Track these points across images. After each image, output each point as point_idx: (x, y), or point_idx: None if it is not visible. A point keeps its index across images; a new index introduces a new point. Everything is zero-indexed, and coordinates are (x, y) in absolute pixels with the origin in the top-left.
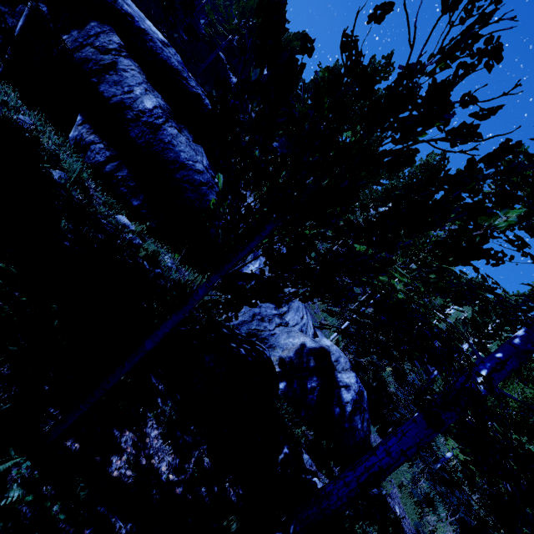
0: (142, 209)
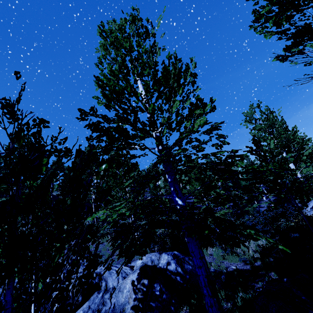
0: None
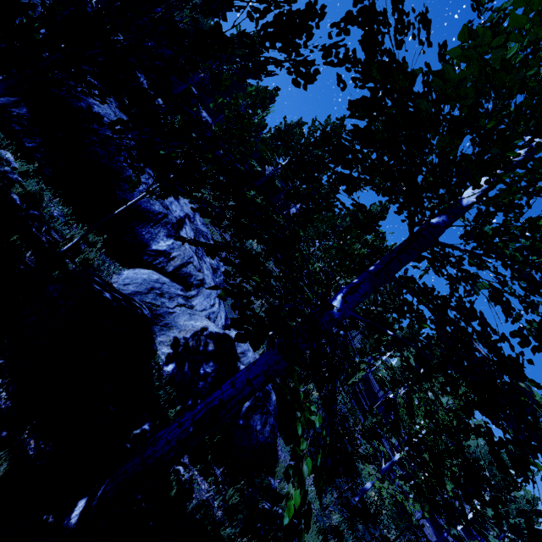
0: (36, 153)
